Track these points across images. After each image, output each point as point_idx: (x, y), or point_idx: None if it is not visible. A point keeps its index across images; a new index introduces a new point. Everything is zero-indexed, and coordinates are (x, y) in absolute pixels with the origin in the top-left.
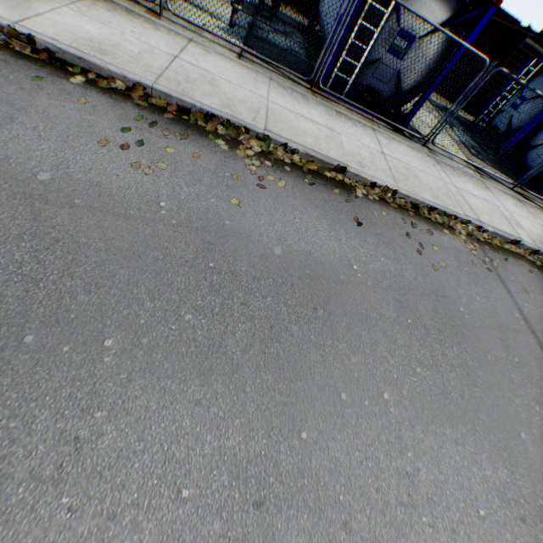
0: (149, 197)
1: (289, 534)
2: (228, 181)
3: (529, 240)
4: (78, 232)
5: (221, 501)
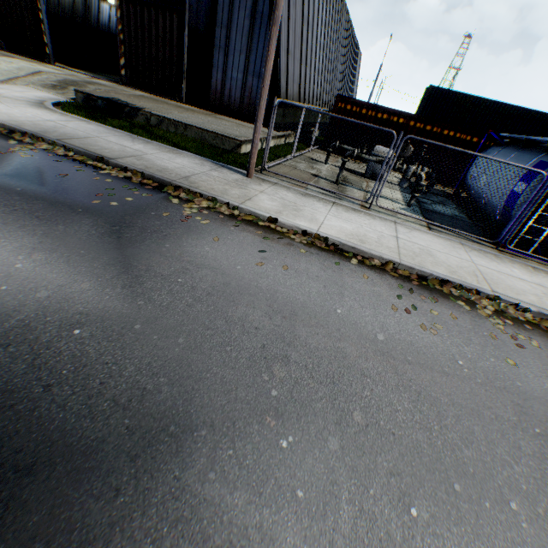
0: (447, 355)
1: None
2: (490, 341)
3: None
4: (425, 386)
5: None
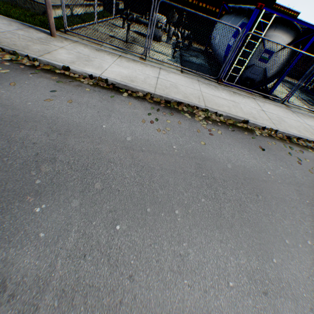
0: (168, 144)
1: (285, 310)
2: (196, 133)
3: None
4: (148, 162)
5: (247, 289)
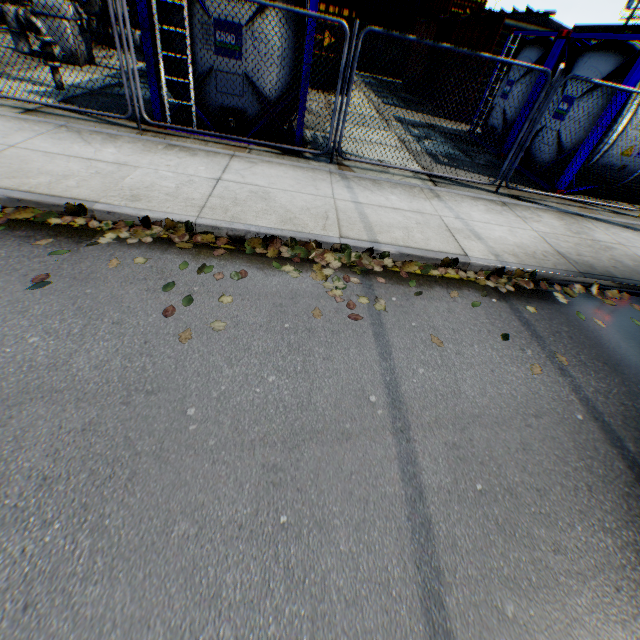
0: None
1: None
2: None
3: (489, 254)
4: None
5: None
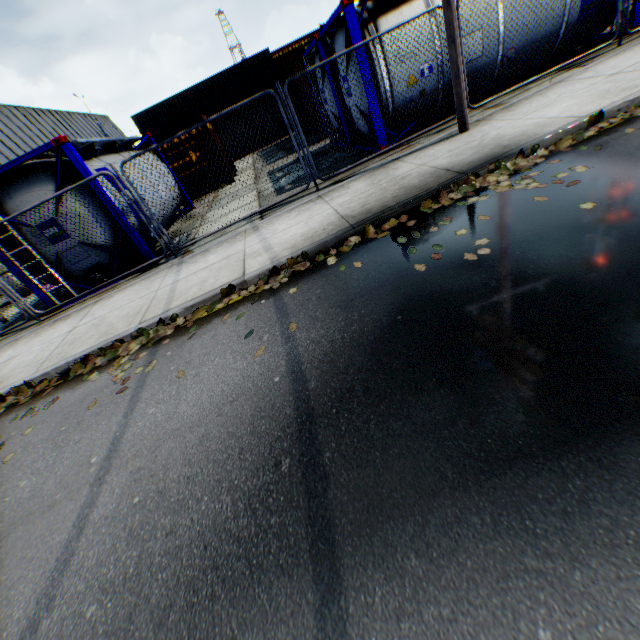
0: None
1: None
2: None
3: (267, 261)
4: None
5: None
